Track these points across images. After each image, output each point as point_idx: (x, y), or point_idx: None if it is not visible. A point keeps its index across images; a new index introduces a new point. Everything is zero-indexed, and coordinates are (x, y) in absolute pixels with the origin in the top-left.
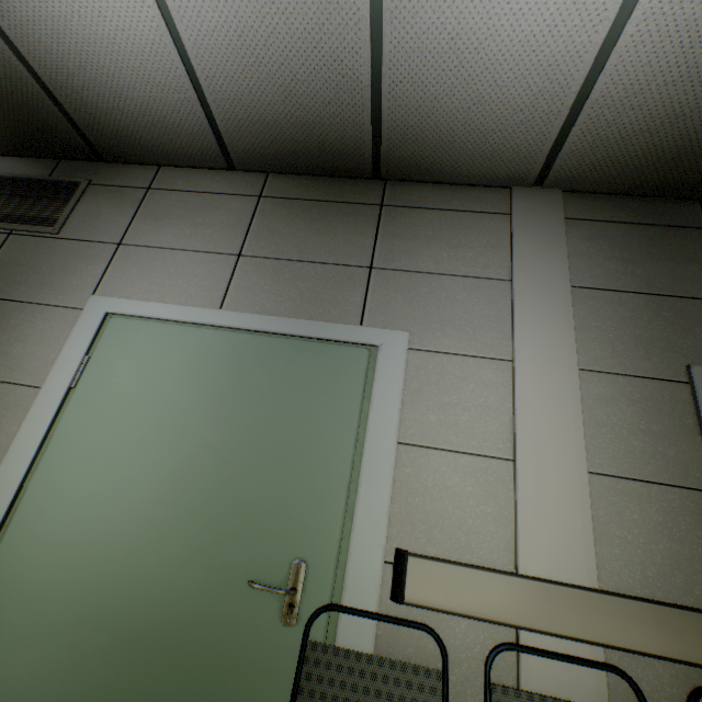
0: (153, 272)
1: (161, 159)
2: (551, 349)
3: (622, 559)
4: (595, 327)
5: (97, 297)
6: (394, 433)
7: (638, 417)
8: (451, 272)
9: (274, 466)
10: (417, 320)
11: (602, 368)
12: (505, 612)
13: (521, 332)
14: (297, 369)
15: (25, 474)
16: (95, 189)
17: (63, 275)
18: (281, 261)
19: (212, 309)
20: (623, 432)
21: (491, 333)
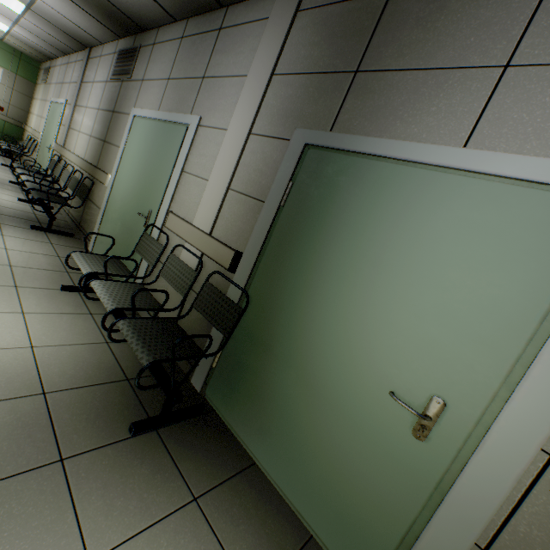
0: (147, 94)
1: (156, 24)
2: (243, 122)
3: (223, 227)
4: (271, 105)
5: (133, 109)
6: (181, 167)
7: (261, 162)
8: (230, 75)
9: (154, 178)
10: (208, 109)
11: (262, 132)
12: (183, 235)
13: (236, 112)
14: (167, 138)
15: (115, 177)
16: (142, 50)
17: (130, 100)
18: (179, 80)
19: (155, 111)
20: (251, 170)
21: (229, 114)
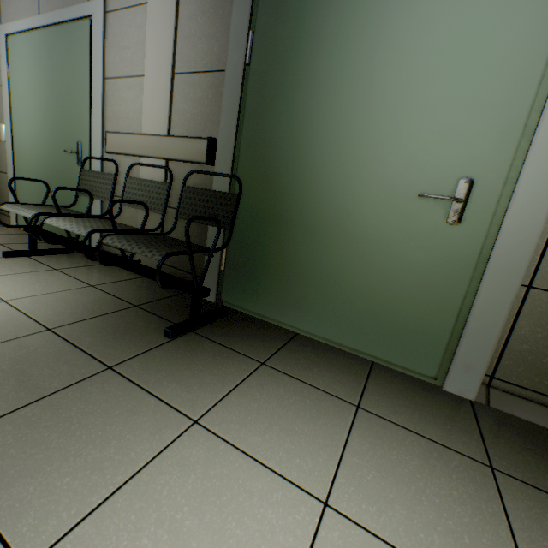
0: (14, 0)
1: None
2: None
3: (182, 121)
4: None
5: (1, 27)
6: (101, 73)
7: (205, 25)
8: None
9: (68, 103)
10: None
11: None
12: (134, 151)
13: None
14: (67, 45)
15: (11, 125)
16: None
17: None
18: None
19: (34, 17)
20: (196, 41)
21: None
